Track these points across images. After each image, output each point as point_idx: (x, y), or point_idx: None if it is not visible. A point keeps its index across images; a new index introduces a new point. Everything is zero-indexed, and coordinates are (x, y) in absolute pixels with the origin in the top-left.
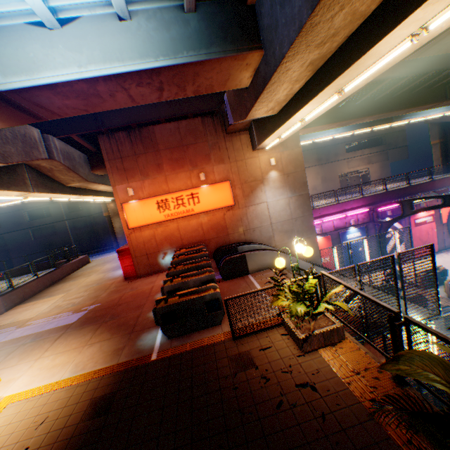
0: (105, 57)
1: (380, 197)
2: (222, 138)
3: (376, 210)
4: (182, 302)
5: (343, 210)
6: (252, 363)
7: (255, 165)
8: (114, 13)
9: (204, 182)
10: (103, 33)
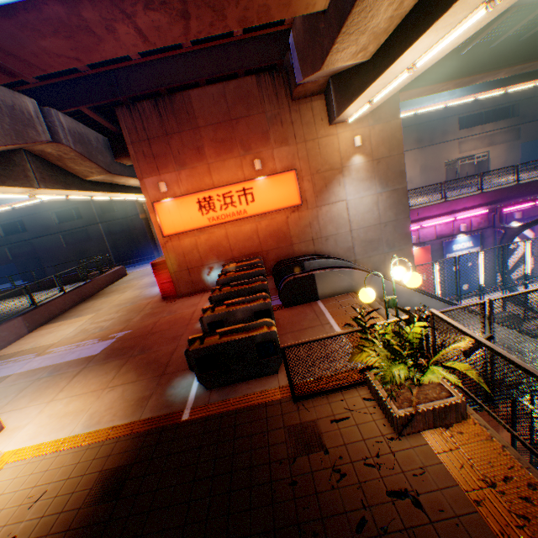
0: None
1: (507, 193)
2: (286, 107)
3: (500, 211)
4: (223, 344)
5: (451, 211)
6: (319, 444)
7: (332, 147)
8: None
9: (261, 173)
10: None
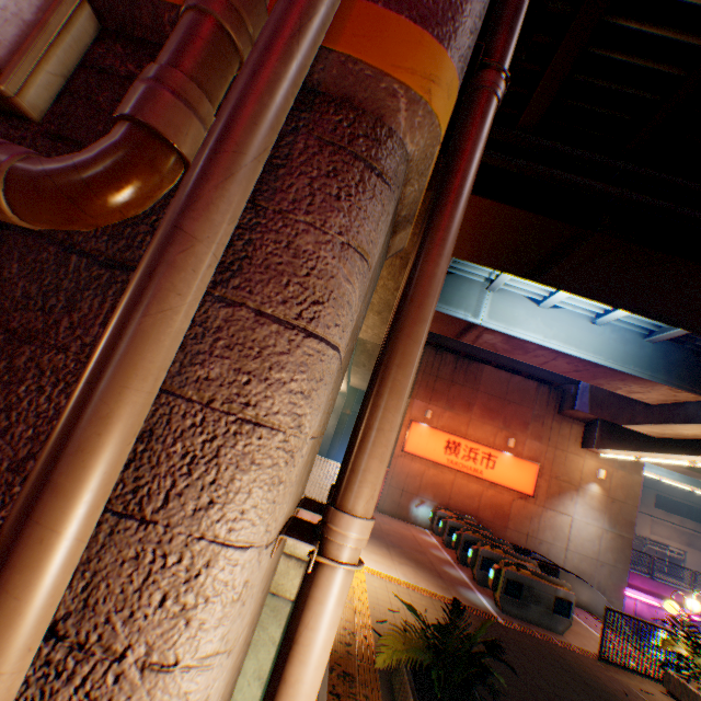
0: (566, 339)
1: None
2: (550, 414)
3: None
4: (532, 580)
5: (657, 594)
6: (639, 695)
7: (576, 464)
8: (588, 316)
9: (508, 448)
10: (573, 324)
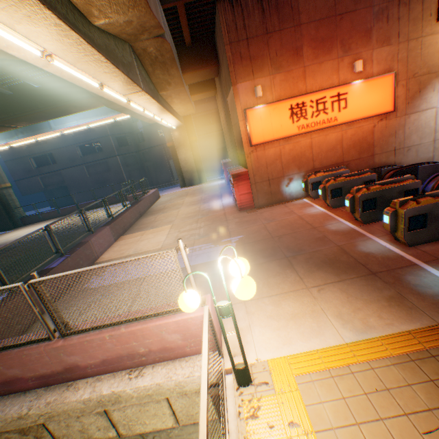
0: None
1: None
2: None
3: None
4: None
5: None
6: None
7: (434, 47)
8: None
9: (355, 77)
10: None
